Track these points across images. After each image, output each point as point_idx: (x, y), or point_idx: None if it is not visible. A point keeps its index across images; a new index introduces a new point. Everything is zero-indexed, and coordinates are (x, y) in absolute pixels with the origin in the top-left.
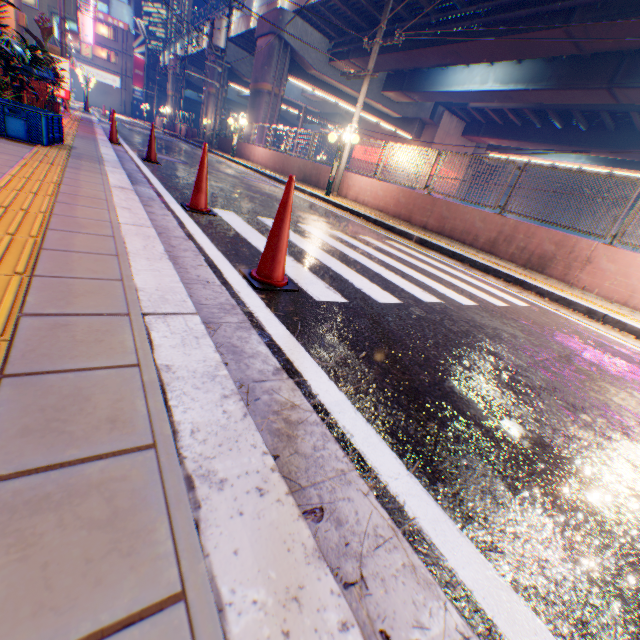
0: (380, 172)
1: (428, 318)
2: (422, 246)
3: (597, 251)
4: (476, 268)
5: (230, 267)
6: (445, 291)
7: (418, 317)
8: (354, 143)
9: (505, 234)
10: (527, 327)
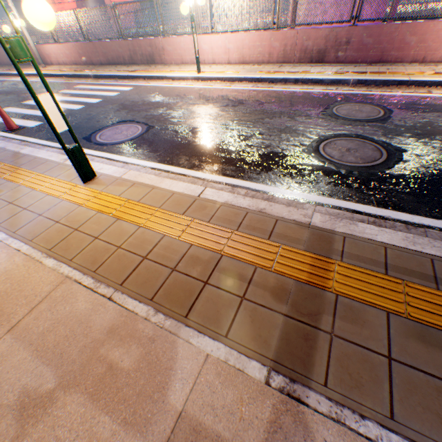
0: (57, 37)
1: (74, 115)
2: (98, 79)
3: (163, 43)
4: (121, 79)
5: (0, 132)
6: (91, 101)
7: (70, 116)
8: (24, 26)
9: (132, 51)
10: (118, 100)
